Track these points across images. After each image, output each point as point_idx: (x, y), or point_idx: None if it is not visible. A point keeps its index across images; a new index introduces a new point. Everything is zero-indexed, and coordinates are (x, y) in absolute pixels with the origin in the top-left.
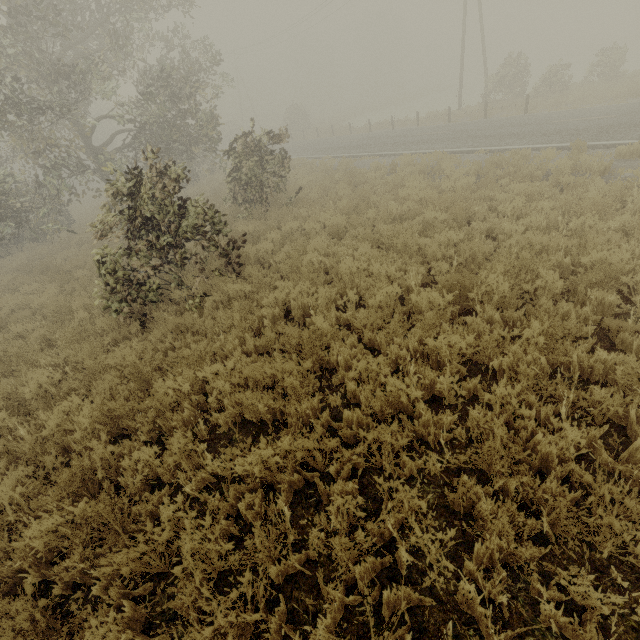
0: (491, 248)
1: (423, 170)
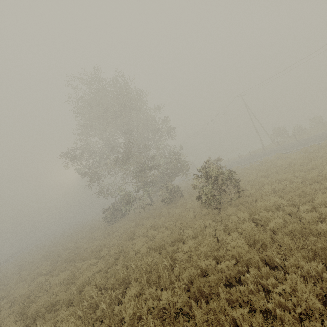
0: None
1: (275, 159)
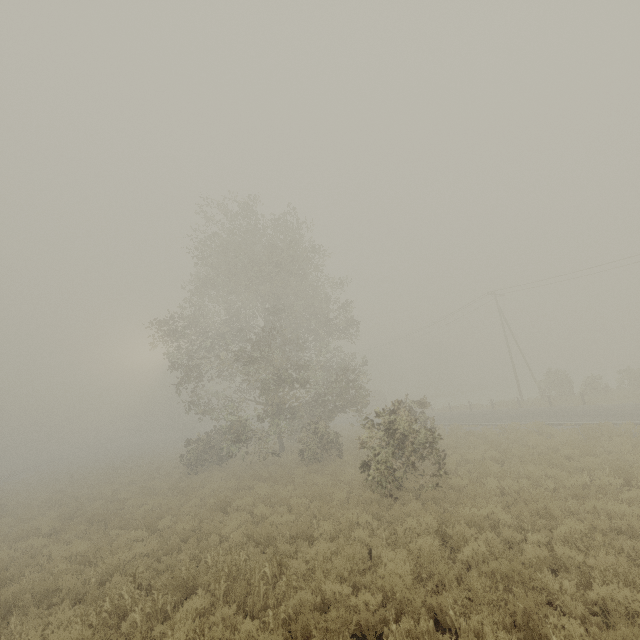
0: (626, 468)
1: (531, 432)
